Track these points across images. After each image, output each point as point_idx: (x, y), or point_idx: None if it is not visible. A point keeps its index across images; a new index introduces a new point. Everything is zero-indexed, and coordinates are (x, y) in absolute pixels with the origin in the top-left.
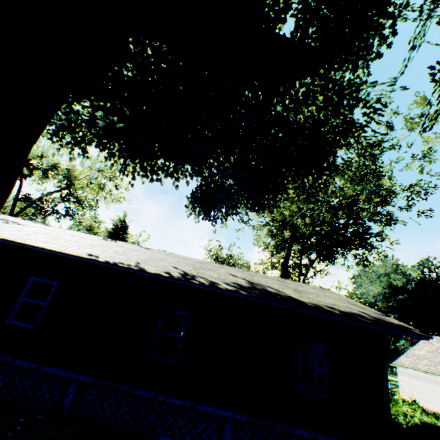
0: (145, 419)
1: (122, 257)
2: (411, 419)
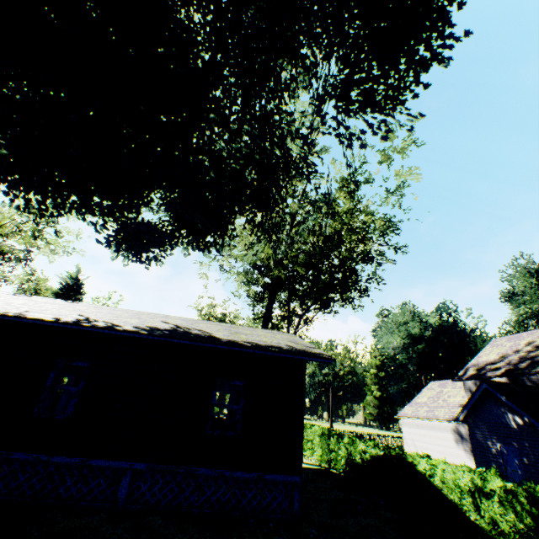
0: (24, 484)
1: (8, 307)
2: (364, 455)
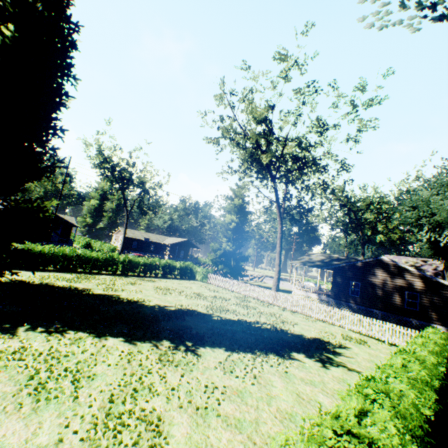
0: None
1: None
2: None
